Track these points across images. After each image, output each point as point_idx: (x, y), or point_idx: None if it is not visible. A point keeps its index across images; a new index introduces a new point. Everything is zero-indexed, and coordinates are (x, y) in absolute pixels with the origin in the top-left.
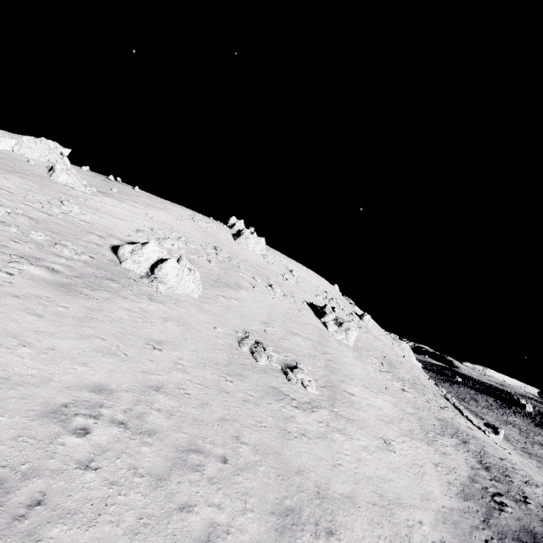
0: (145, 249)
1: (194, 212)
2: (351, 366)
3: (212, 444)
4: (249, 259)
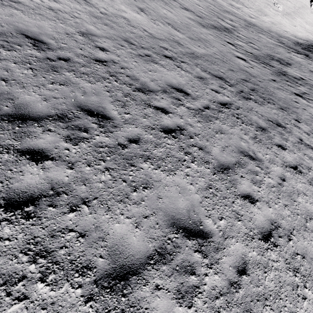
0: None
1: None
2: (307, 18)
3: (250, 0)
4: None
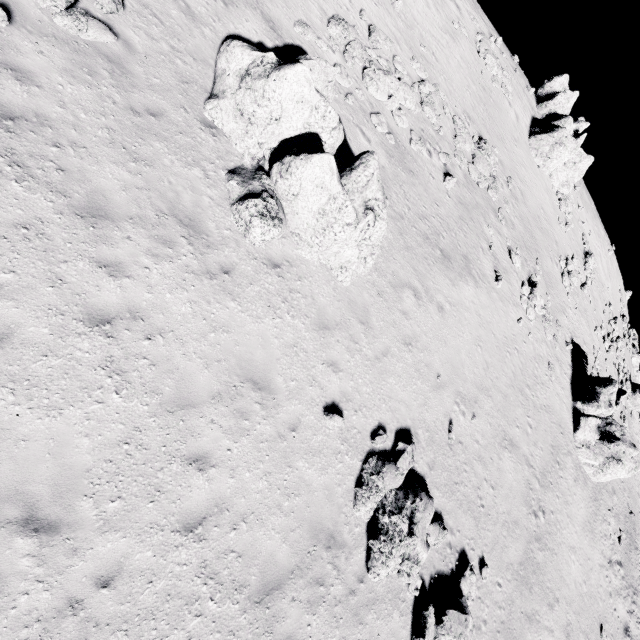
0: (274, 83)
1: (492, 29)
2: (568, 556)
3: None
4: (529, 195)
